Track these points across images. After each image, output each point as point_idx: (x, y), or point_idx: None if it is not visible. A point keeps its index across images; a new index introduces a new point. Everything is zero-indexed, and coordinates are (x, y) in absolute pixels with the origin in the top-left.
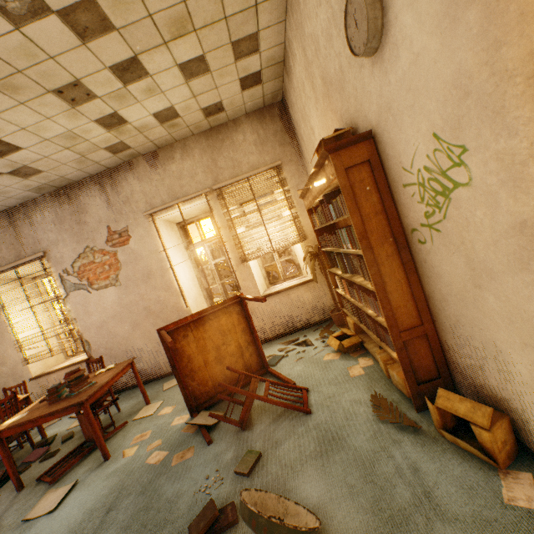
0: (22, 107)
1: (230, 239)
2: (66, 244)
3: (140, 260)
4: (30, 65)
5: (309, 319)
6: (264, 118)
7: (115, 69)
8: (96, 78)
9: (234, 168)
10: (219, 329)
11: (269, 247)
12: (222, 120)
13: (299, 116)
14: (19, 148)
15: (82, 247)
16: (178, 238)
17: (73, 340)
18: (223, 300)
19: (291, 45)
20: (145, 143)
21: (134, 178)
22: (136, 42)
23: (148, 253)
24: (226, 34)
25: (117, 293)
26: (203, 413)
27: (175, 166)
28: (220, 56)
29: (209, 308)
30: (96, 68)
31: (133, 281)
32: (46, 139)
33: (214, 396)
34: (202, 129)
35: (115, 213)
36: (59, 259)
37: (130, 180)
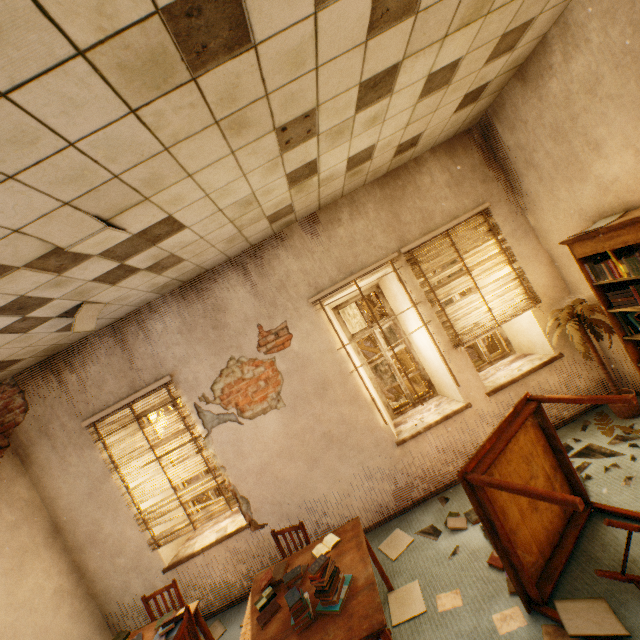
0: (228, 158)
1: (432, 317)
2: (200, 359)
3: (309, 366)
4: (284, 83)
5: (560, 413)
6: (455, 150)
7: (363, 86)
8: (337, 101)
9: (423, 221)
10: (520, 455)
11: (491, 320)
12: (403, 160)
13: (539, 135)
14: (181, 227)
15: (223, 360)
16: (340, 327)
17: (224, 498)
18: (512, 408)
19: (575, 30)
20: (311, 203)
21: (288, 254)
22: (417, 37)
23: (320, 354)
24: (508, 20)
25: (280, 418)
26: (562, 606)
27: (343, 230)
28: (476, 58)
29: (501, 424)
30: (349, 84)
31: (301, 398)
32: (218, 210)
33: (544, 568)
34: (376, 176)
35: (266, 305)
36: (192, 382)
37: (283, 258)
